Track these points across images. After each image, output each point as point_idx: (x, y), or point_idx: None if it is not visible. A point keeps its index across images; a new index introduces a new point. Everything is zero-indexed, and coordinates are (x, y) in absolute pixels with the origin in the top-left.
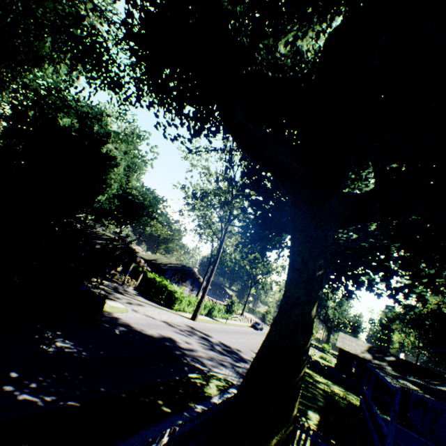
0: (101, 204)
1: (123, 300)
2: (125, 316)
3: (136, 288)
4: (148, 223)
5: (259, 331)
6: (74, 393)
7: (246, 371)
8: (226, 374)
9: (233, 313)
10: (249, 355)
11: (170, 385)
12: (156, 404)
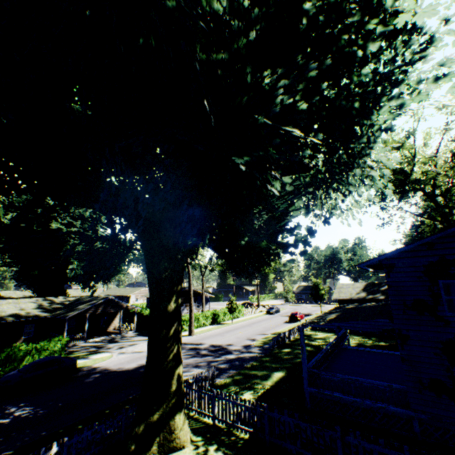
0: (75, 272)
1: (114, 348)
2: (107, 363)
3: (139, 329)
4: (128, 267)
5: (276, 314)
6: (14, 445)
7: (222, 362)
8: (194, 374)
9: (235, 311)
10: (240, 344)
11: (118, 406)
12: (92, 426)
